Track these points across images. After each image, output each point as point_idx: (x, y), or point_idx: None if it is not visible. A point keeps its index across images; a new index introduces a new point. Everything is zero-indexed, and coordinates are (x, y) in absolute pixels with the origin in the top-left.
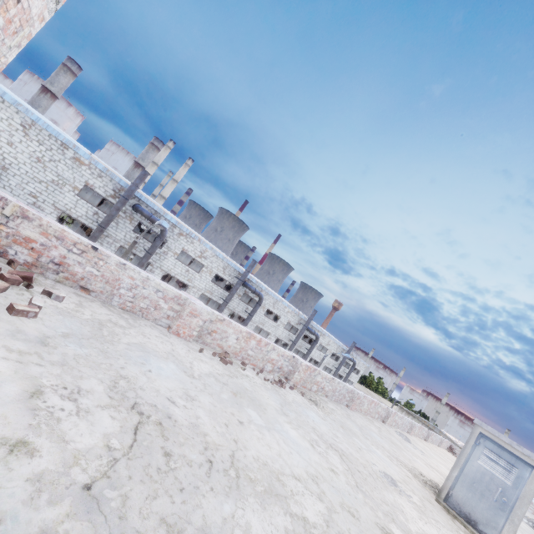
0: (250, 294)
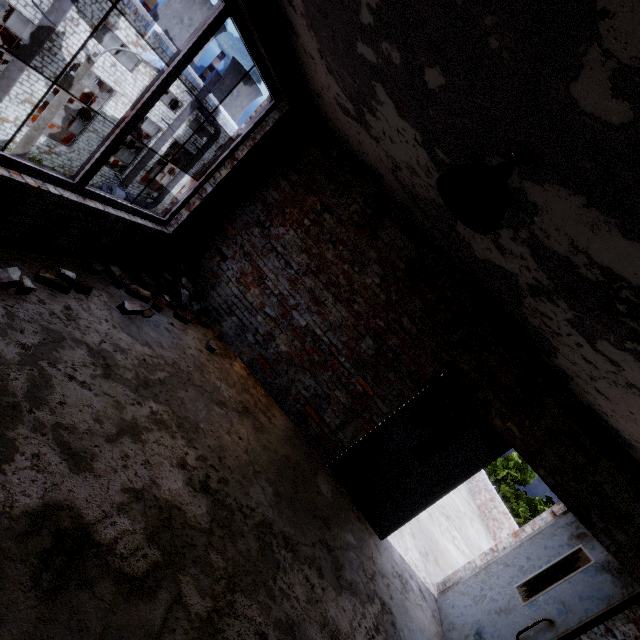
0: (203, 120)
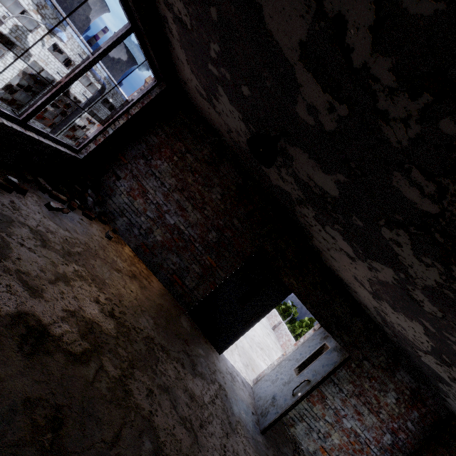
0: (92, 78)
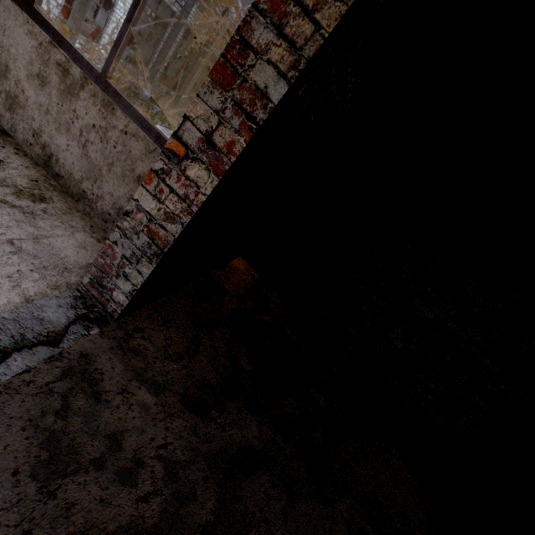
0: None
